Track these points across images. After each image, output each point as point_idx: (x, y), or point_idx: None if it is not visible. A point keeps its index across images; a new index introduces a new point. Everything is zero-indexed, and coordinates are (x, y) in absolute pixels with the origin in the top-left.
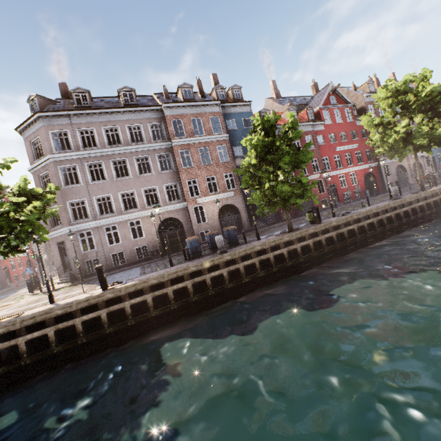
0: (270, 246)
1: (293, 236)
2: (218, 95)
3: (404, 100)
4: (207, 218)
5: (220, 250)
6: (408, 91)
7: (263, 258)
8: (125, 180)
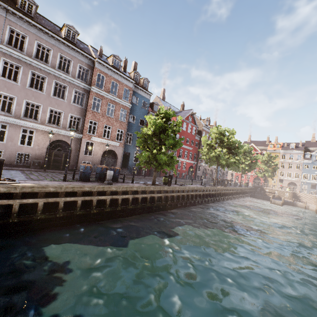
0: (142, 190)
1: (156, 188)
2: (134, 77)
3: (222, 138)
4: (93, 153)
5: (108, 181)
6: (224, 135)
7: (135, 197)
8: (36, 92)
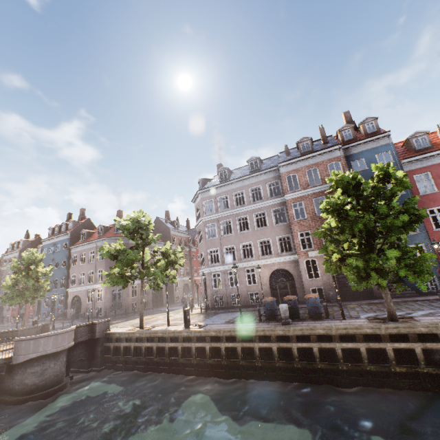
0: (338, 333)
1: (380, 328)
2: (342, 136)
3: None
4: (320, 274)
5: (282, 320)
6: None
7: (324, 346)
8: (245, 233)
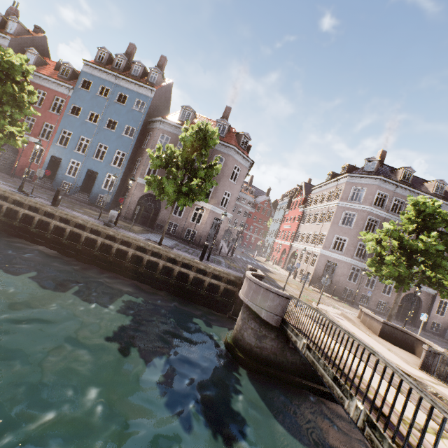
0: None
1: None
2: None
3: None
4: (445, 314)
5: None
6: None
7: None
8: None
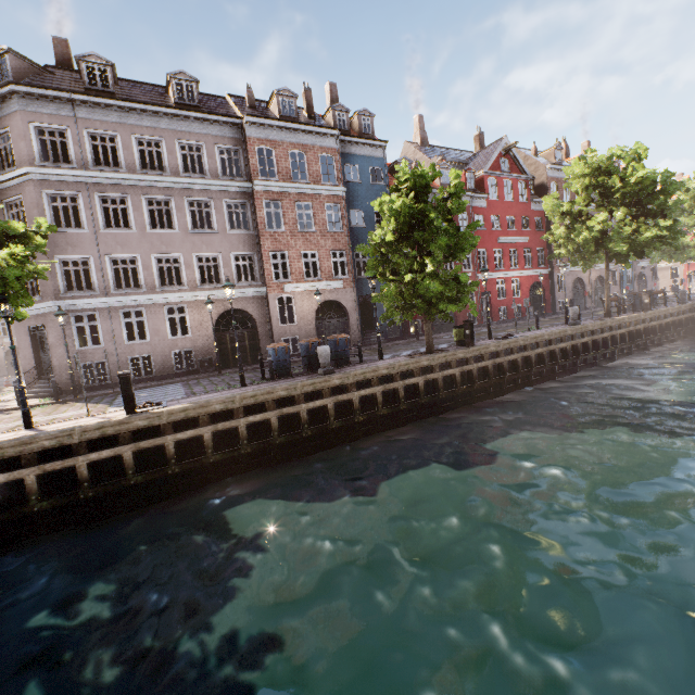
0: (400, 371)
1: (434, 359)
2: (336, 120)
3: (605, 183)
4: (297, 318)
5: (325, 369)
6: (613, 172)
7: (389, 388)
8: (165, 234)
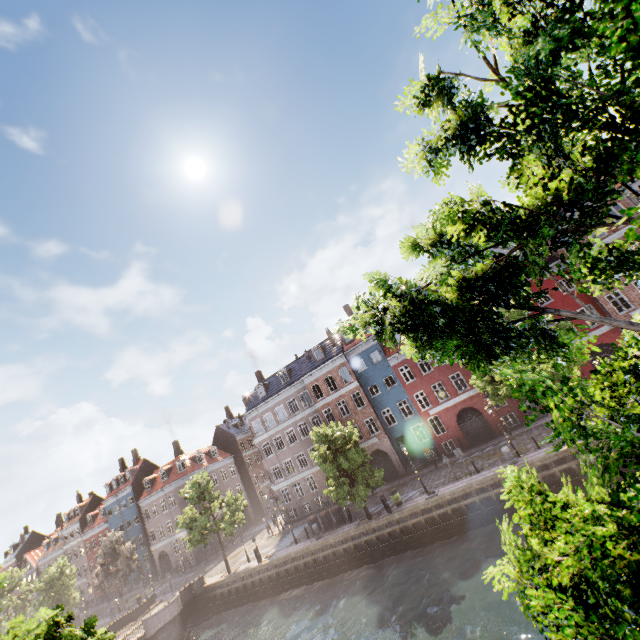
0: (340, 539)
1: (357, 530)
2: (344, 339)
3: None
4: None
5: (316, 537)
6: None
7: (335, 550)
8: (295, 445)
